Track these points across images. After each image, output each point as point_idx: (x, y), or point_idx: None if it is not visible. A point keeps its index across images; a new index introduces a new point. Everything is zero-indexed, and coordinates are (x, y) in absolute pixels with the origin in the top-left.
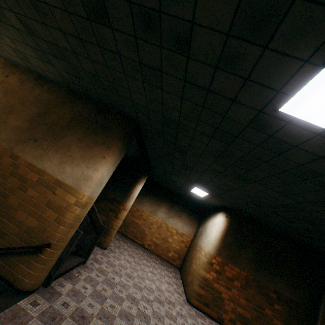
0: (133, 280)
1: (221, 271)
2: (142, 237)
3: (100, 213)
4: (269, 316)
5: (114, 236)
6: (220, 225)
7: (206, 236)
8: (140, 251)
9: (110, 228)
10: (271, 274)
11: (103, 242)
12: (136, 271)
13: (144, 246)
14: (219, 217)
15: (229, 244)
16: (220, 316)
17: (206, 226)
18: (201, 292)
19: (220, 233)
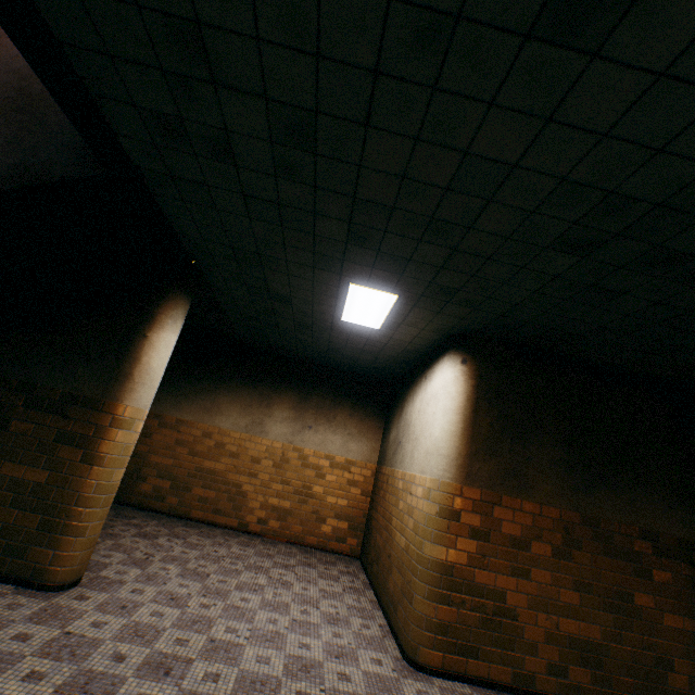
0: (179, 680)
1: (489, 527)
2: (238, 506)
3: (20, 460)
4: (649, 612)
5: (137, 529)
6: (450, 391)
7: (417, 442)
8: (235, 548)
9: (71, 504)
10: (623, 491)
11: (51, 565)
12: (206, 628)
13: (249, 529)
14: (441, 373)
15: (490, 438)
16: (520, 670)
17: (408, 418)
18: (444, 617)
19: (457, 416)
